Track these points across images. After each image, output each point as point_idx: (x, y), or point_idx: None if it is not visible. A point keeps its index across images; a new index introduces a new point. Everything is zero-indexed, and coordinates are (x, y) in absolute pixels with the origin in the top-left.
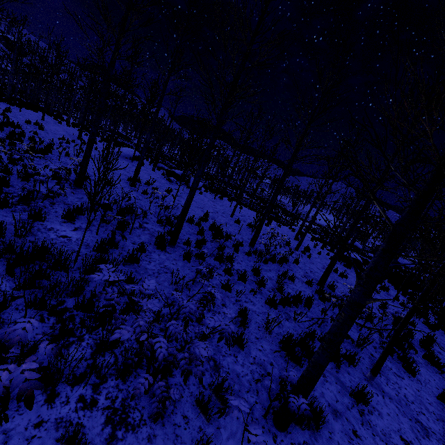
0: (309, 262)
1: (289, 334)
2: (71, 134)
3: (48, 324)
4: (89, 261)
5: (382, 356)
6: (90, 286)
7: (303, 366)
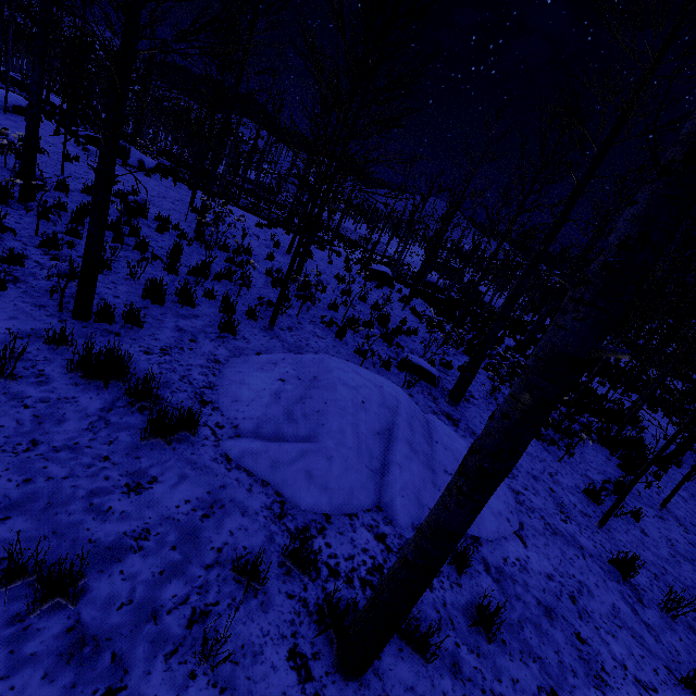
0: None
1: (178, 291)
2: None
3: None
4: None
5: (277, 301)
6: None
7: (171, 307)
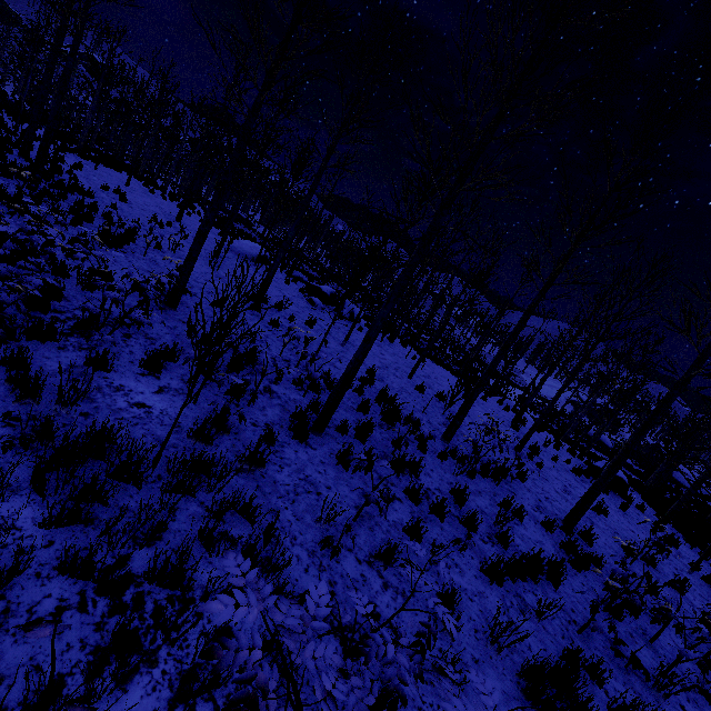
0: (540, 477)
1: (531, 649)
2: (166, 212)
3: (92, 617)
4: (178, 460)
5: None
6: (178, 519)
7: None
